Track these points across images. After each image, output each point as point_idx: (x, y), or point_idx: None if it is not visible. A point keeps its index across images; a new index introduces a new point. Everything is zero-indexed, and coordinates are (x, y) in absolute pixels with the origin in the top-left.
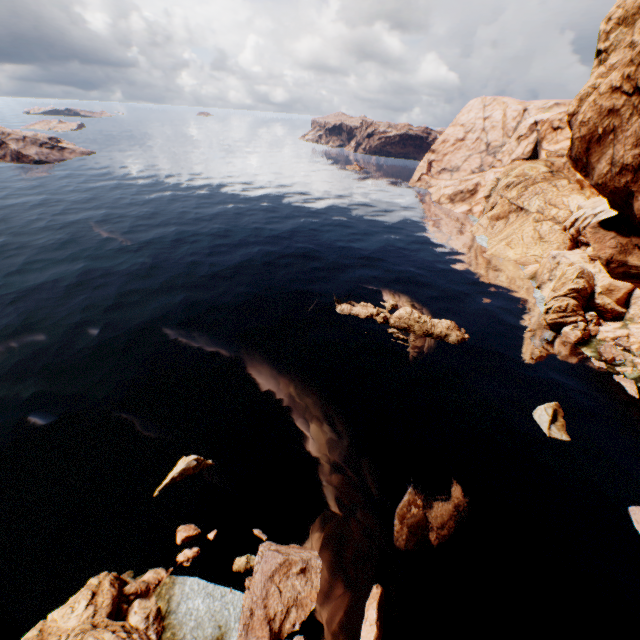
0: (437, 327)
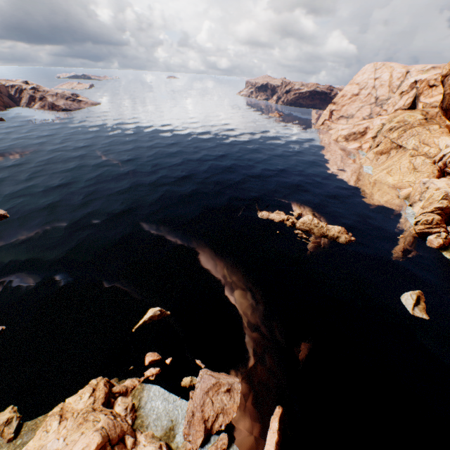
0: (331, 231)
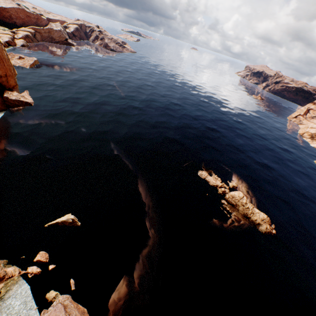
0: (255, 215)
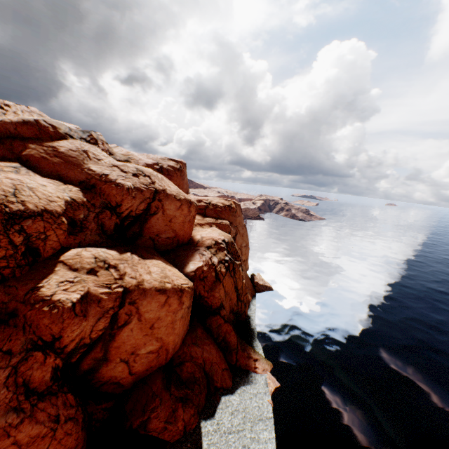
0: None
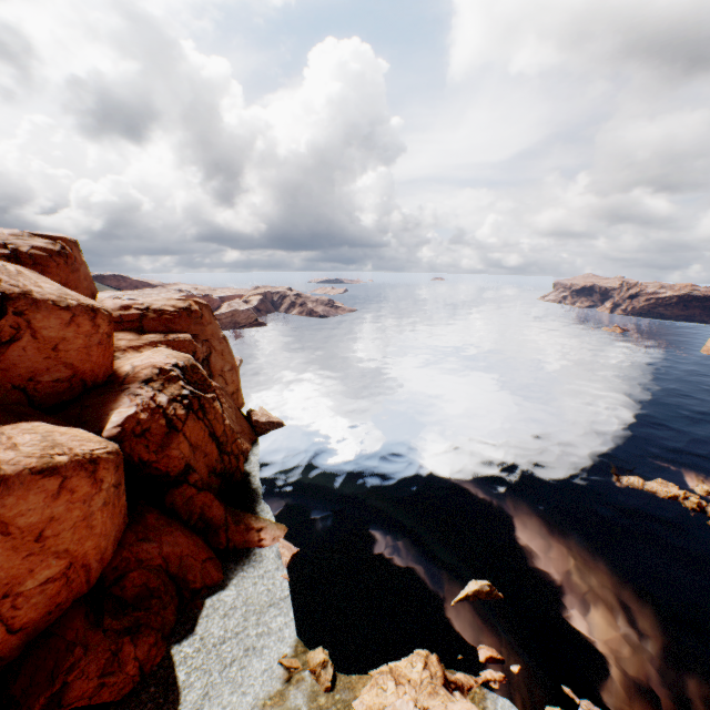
0: None
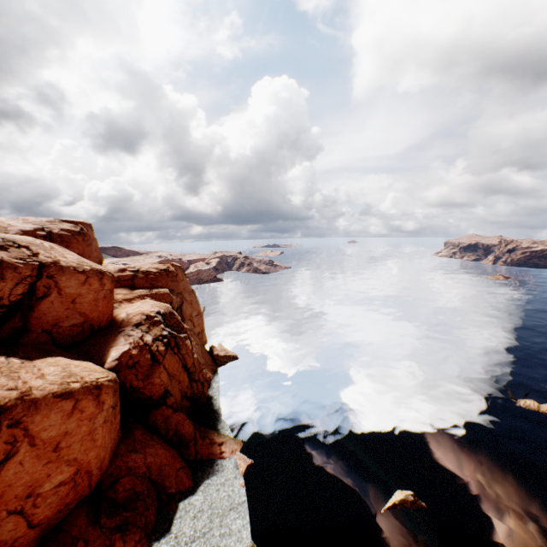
0: None
